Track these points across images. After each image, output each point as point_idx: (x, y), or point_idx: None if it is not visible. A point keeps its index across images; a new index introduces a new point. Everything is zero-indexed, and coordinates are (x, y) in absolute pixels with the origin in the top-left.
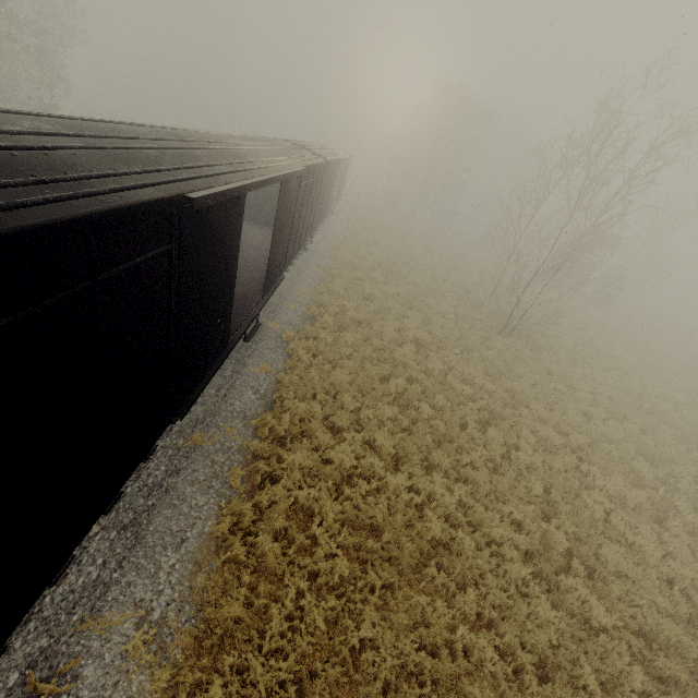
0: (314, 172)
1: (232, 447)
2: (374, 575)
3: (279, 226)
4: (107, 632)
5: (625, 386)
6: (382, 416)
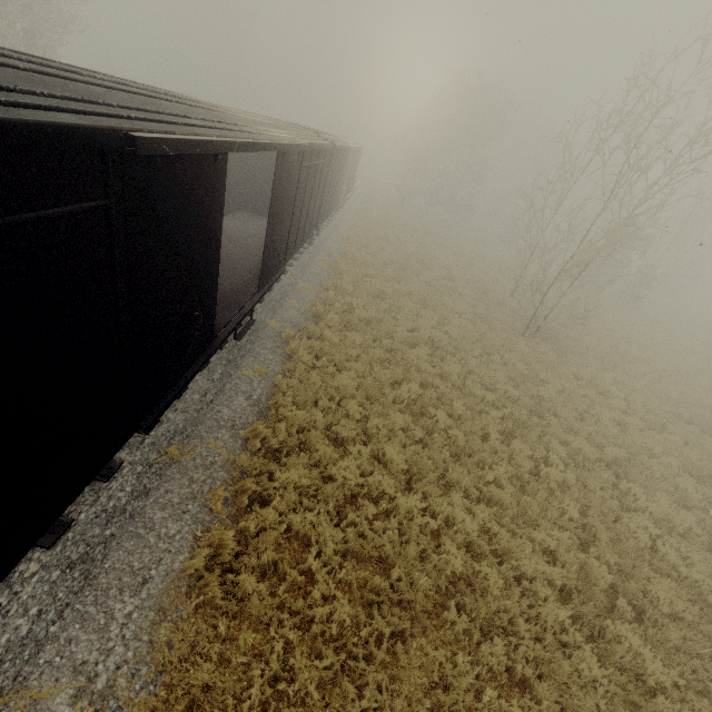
0: (319, 154)
1: (216, 463)
2: (381, 621)
3: (277, 209)
4: (32, 709)
5: (660, 393)
6: (392, 425)
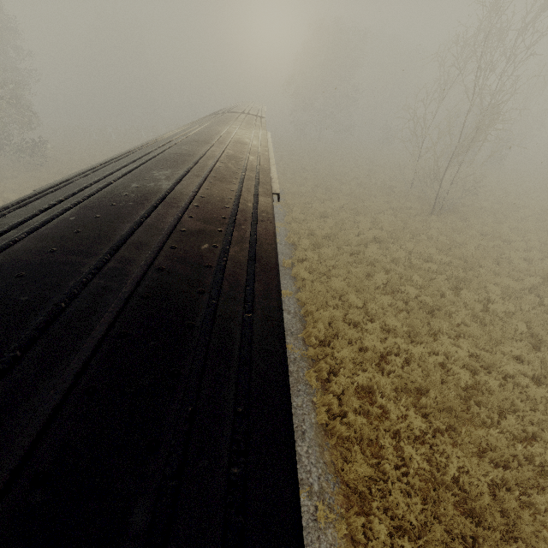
0: None
1: (296, 358)
2: (439, 422)
3: None
4: None
5: (545, 228)
6: (382, 304)
